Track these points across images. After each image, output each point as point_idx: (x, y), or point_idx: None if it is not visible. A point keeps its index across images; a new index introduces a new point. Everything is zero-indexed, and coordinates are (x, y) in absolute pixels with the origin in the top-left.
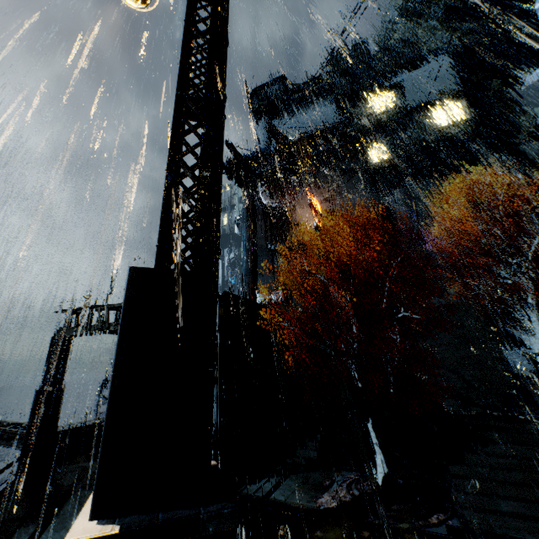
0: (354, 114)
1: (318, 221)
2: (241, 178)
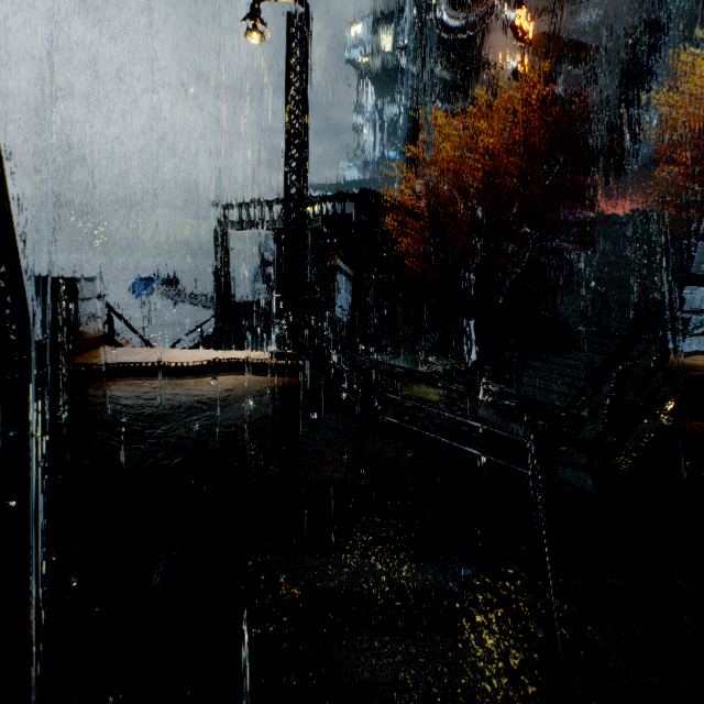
0: None
1: (521, 59)
2: None
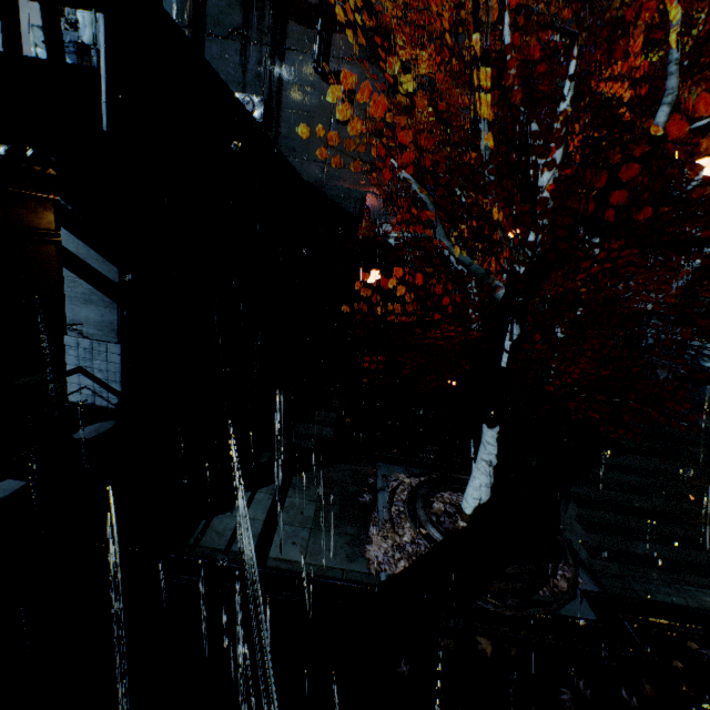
0: None
1: None
2: None
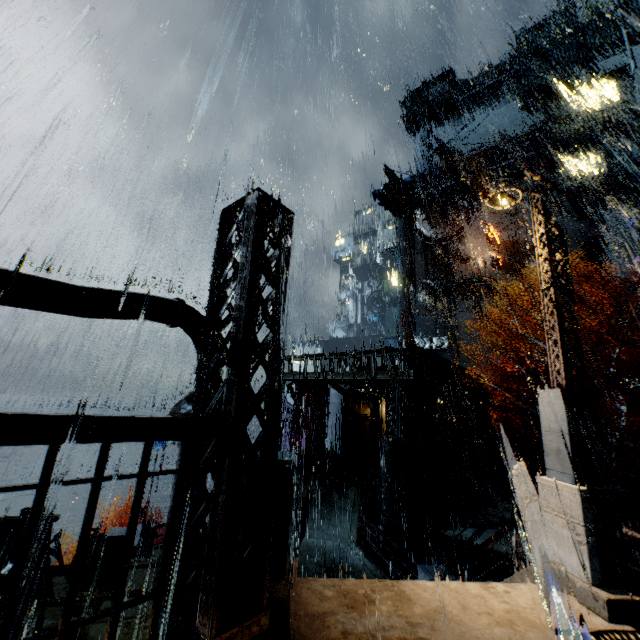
0: (553, 116)
1: (497, 255)
2: (396, 204)
